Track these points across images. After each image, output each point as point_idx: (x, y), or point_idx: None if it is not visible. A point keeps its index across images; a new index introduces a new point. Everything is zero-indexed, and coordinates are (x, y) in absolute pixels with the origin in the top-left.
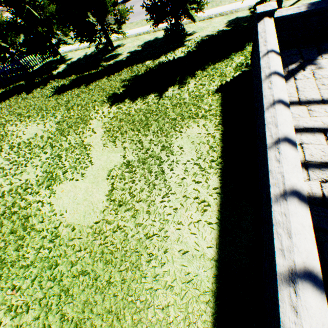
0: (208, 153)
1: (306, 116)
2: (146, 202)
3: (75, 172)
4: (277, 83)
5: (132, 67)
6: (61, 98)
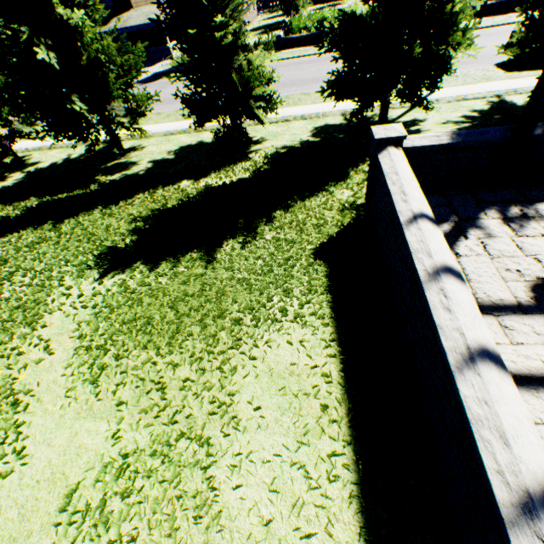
0: (322, 428)
1: (504, 342)
2: None
3: None
4: (459, 298)
5: (156, 192)
6: None
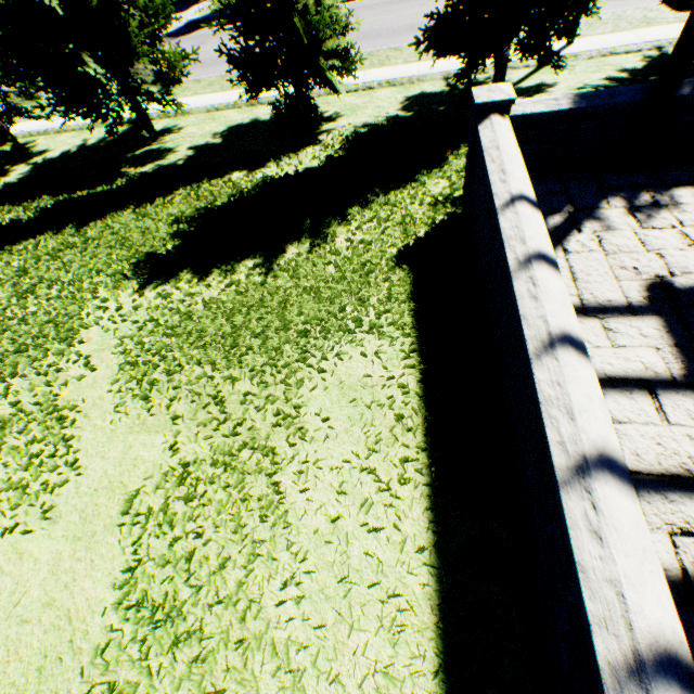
0: (395, 436)
1: (604, 345)
2: (237, 603)
3: (24, 503)
4: (548, 286)
5: (201, 186)
6: (4, 260)
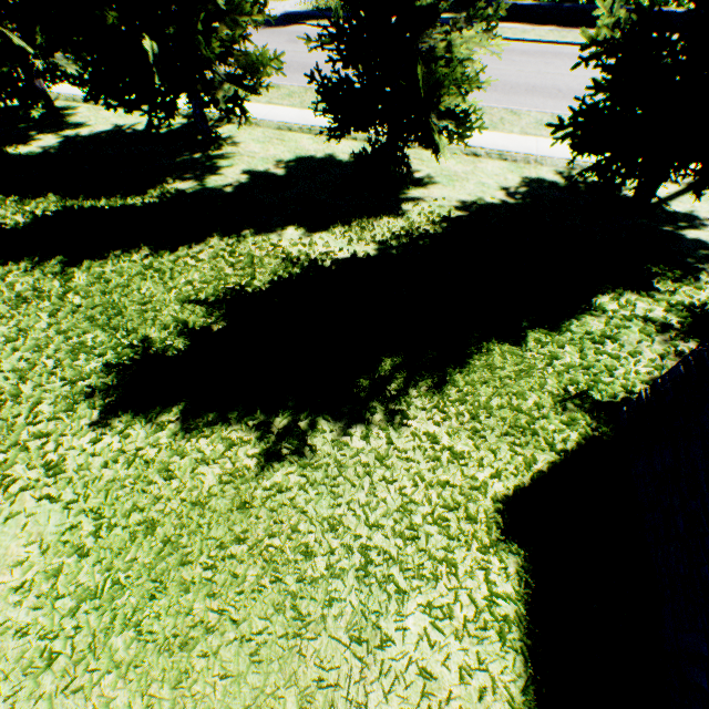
0: None
1: None
2: None
3: None
4: None
5: (241, 241)
6: None
